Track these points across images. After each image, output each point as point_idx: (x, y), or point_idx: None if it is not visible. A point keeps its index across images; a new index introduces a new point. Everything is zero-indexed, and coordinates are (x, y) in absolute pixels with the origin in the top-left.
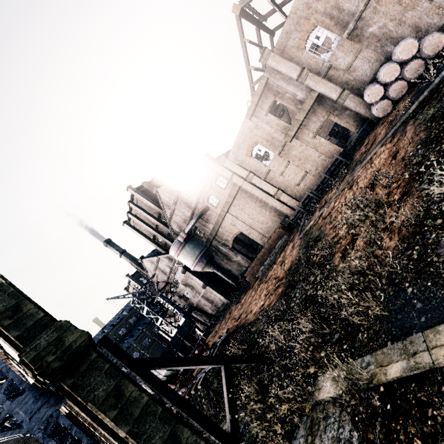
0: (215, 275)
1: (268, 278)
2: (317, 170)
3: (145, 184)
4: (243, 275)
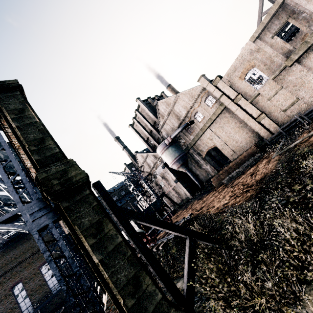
0: (186, 175)
1: (234, 184)
2: (311, 98)
3: (149, 98)
4: (208, 181)
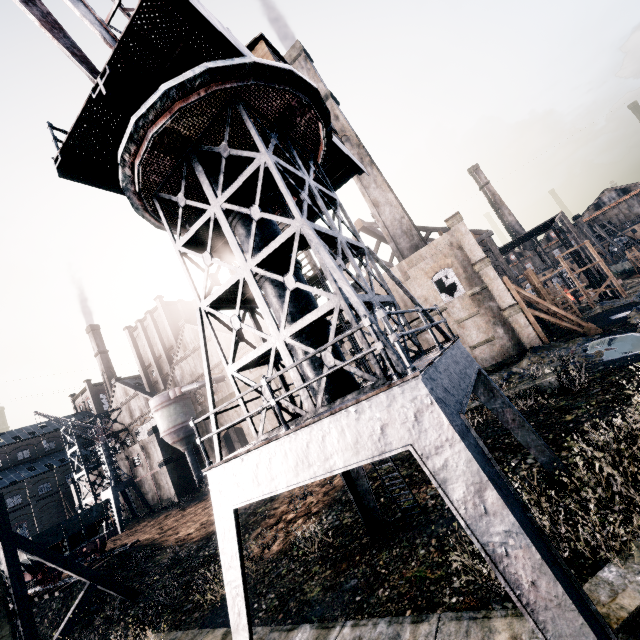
0: (185, 456)
1: None
2: None
3: (180, 303)
4: None
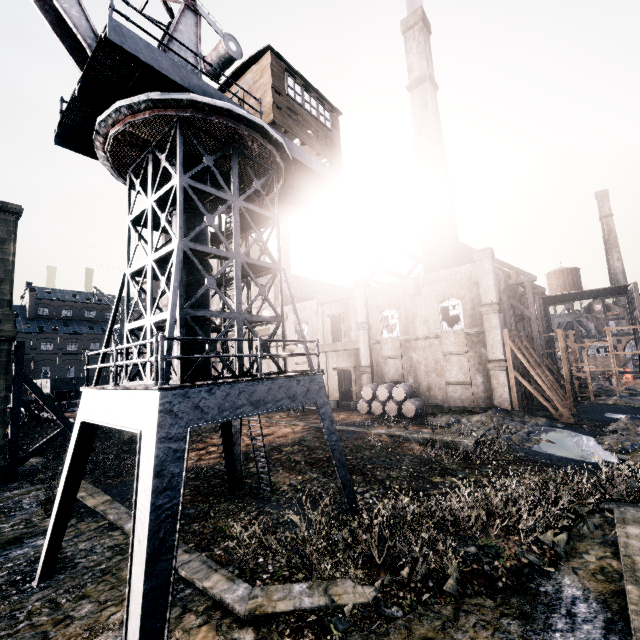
0: None
1: None
2: None
3: None
4: None
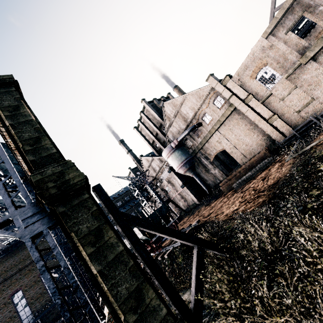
0: (193, 180)
1: (244, 189)
2: None
3: (155, 100)
4: (216, 186)
